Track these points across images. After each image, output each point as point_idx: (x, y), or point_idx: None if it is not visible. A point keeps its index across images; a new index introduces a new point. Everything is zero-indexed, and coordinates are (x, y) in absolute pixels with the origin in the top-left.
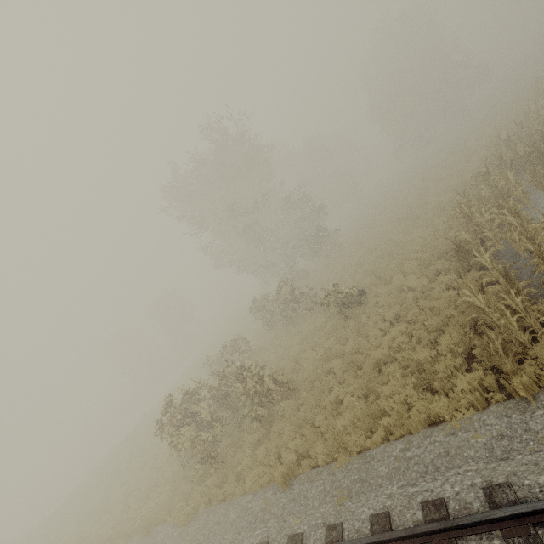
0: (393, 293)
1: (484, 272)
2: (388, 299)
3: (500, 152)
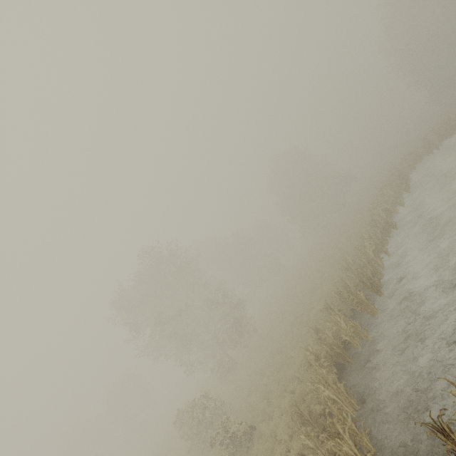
0: (269, 441)
1: (314, 454)
2: (264, 451)
3: (337, 289)
